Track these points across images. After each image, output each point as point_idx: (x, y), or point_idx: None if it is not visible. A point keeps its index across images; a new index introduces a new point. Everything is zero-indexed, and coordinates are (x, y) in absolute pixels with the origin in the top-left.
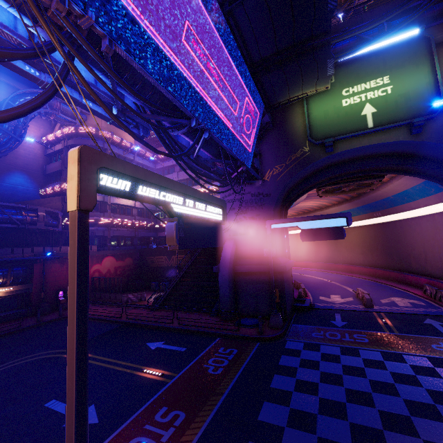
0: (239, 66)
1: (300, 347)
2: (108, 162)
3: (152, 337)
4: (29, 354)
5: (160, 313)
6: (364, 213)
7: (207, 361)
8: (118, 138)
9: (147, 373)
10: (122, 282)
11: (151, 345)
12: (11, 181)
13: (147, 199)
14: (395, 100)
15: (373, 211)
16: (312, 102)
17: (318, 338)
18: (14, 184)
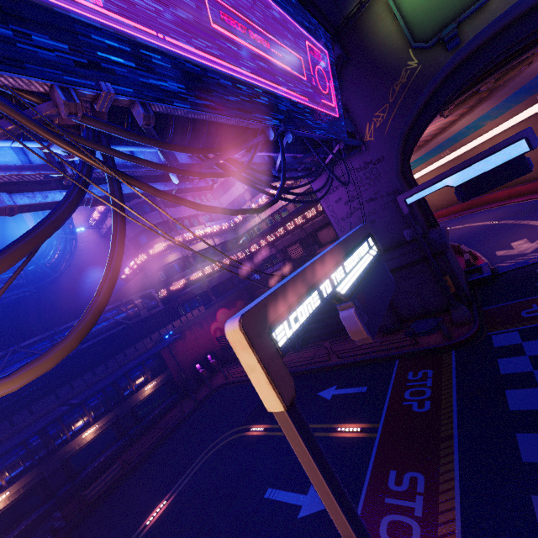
0: (282, 1)
1: (516, 340)
2: (270, 310)
3: (319, 384)
4: (211, 441)
5: (307, 350)
6: (517, 104)
7: (403, 397)
8: None
9: (343, 432)
10: None
11: (325, 395)
12: (90, 279)
13: (319, 312)
14: None
15: (533, 93)
16: None
17: (534, 317)
18: (95, 281)
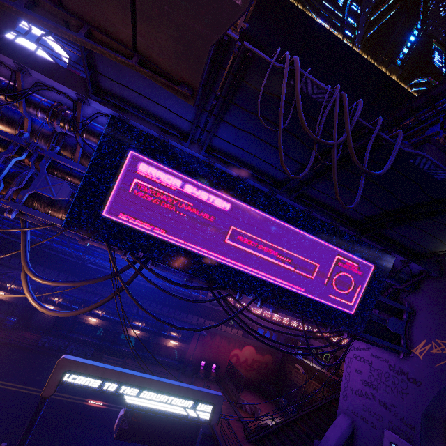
0: (322, 232)
1: None
2: (75, 366)
3: None
4: None
5: None
6: None
7: None
8: None
9: None
10: (255, 378)
11: None
12: None
13: (99, 390)
14: None
15: None
16: None
17: None
18: None
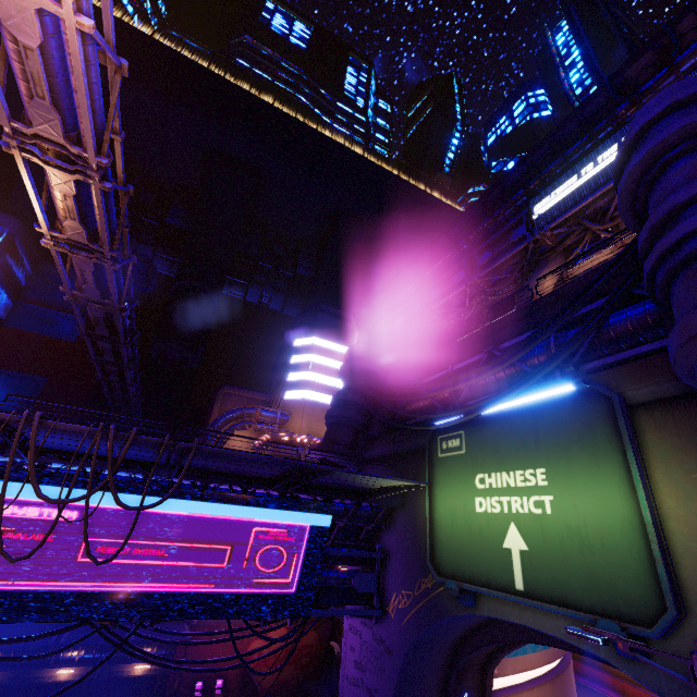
0: (225, 505)
1: None
2: None
3: None
4: None
5: None
6: None
7: None
8: (318, 439)
9: None
10: (294, 677)
11: None
12: None
13: None
14: (560, 537)
15: None
16: (438, 483)
17: None
18: None
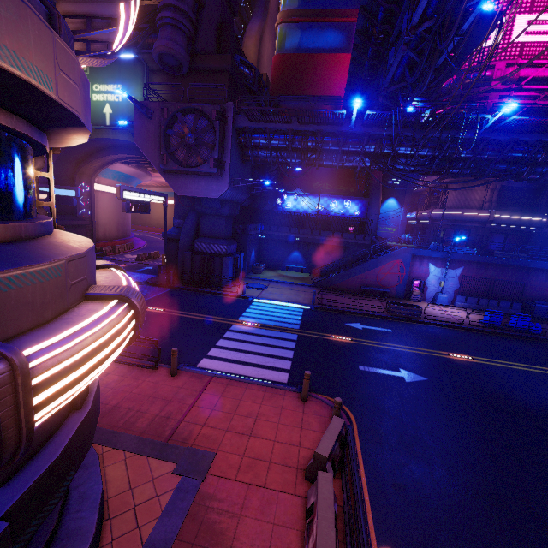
0: None
1: None
2: None
3: None
4: None
5: None
6: None
7: None
8: None
9: None
10: None
11: None
12: None
13: None
14: (123, 108)
15: None
16: None
17: None
18: None
